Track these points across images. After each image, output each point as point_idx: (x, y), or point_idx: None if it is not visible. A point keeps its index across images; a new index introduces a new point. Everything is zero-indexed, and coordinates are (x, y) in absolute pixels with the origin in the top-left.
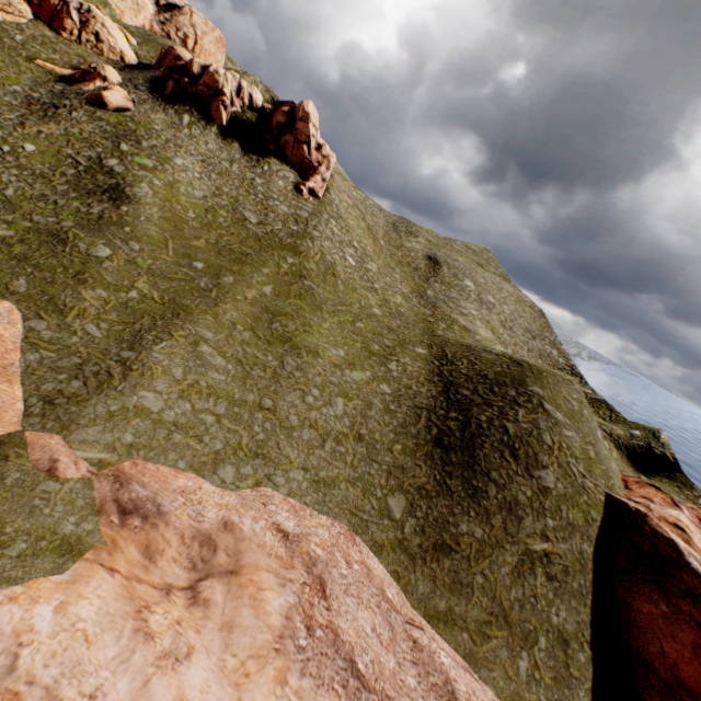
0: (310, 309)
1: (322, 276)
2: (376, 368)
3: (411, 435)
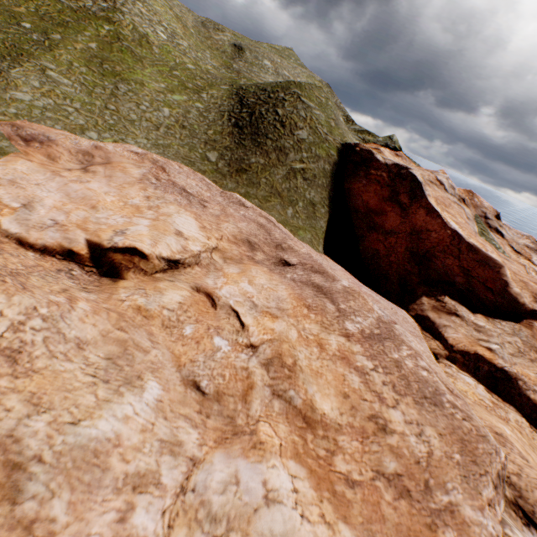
0: (132, 61)
1: (138, 42)
2: (191, 96)
3: (218, 126)
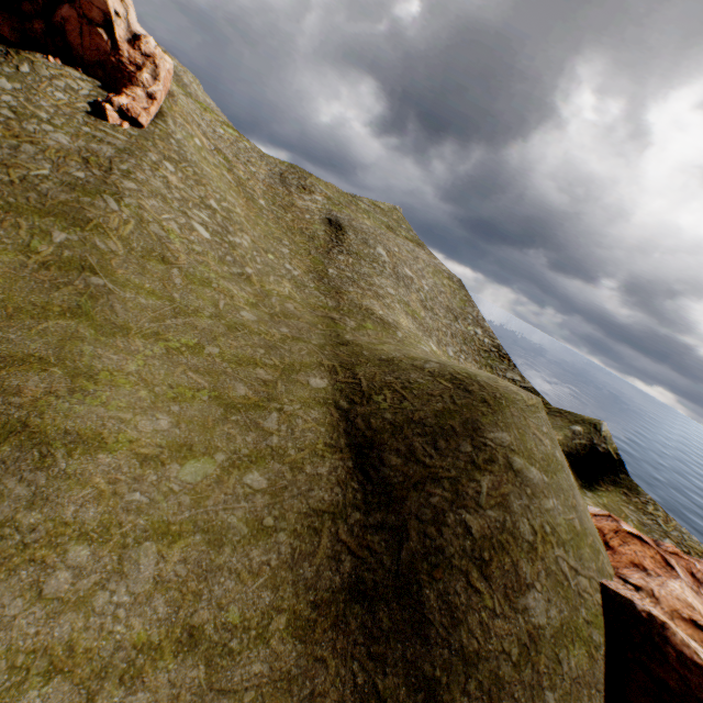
0: (99, 335)
1: (137, 263)
2: (238, 438)
3: (305, 583)
